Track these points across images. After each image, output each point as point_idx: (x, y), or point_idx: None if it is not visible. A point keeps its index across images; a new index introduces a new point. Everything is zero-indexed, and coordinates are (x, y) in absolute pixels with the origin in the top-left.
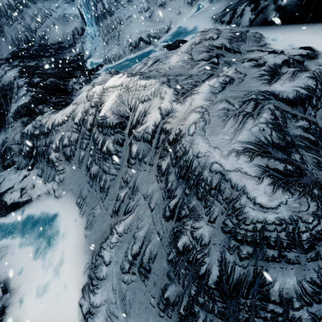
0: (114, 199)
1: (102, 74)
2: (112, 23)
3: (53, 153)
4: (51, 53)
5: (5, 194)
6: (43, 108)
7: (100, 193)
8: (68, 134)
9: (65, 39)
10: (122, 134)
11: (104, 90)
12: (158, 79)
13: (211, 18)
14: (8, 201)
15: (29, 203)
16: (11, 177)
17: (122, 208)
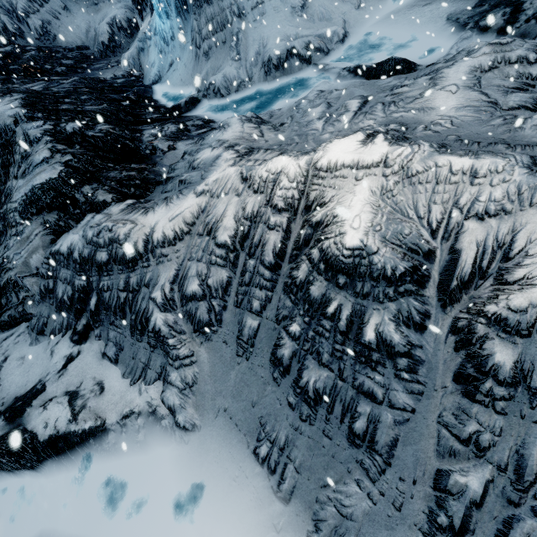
0: (426, 483)
1: (233, 121)
2: (222, 13)
3: (158, 313)
4: (67, 66)
5: (28, 410)
6: (94, 193)
7: (353, 448)
8: (198, 268)
9: (91, 41)
10: (420, 299)
11: (318, 171)
12: (513, 158)
13: (446, 19)
14: (41, 431)
15: (100, 435)
16: (25, 353)
17: (479, 526)
